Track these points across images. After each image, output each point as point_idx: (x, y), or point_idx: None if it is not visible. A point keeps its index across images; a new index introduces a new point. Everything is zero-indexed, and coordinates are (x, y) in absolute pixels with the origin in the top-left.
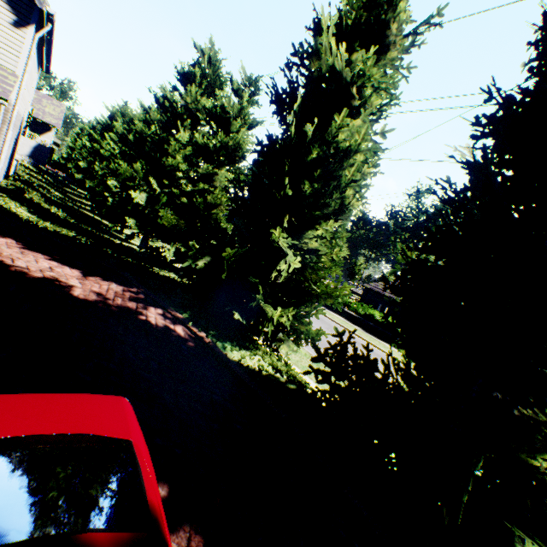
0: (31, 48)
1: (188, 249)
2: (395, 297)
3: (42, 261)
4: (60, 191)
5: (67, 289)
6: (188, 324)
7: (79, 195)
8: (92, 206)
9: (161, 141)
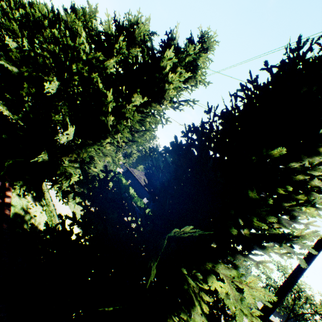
0: None
1: None
2: None
3: None
4: None
5: None
6: None
7: None
8: None
9: (43, 27)
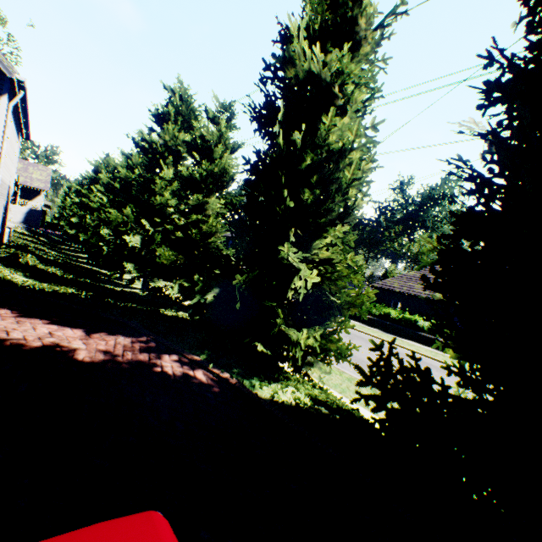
0: (6, 117)
1: (191, 284)
2: (430, 294)
3: (40, 328)
4: (56, 250)
5: (70, 354)
6: (208, 366)
7: (75, 250)
8: (89, 258)
9: (147, 182)
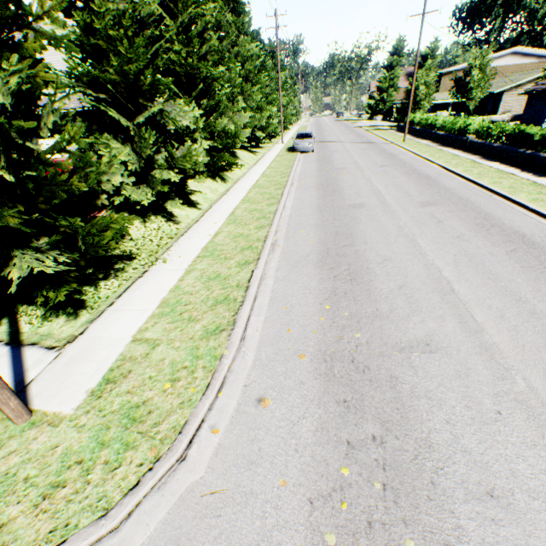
0: None
1: None
2: None
3: None
4: None
5: None
6: None
7: None
8: None
9: None
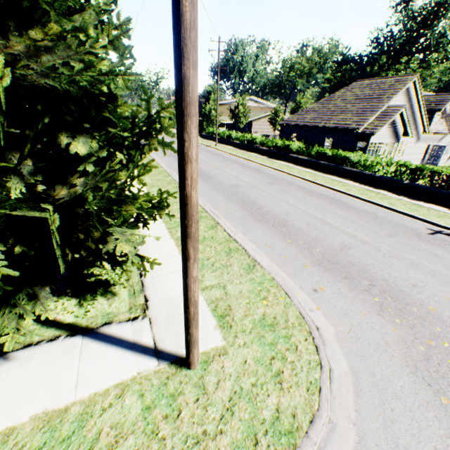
0: None
1: None
2: None
3: None
4: None
5: None
6: None
7: None
8: None
9: None
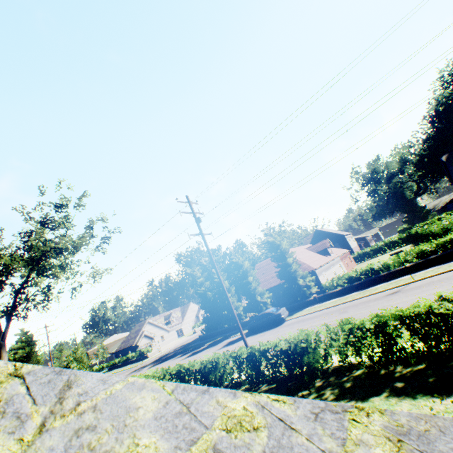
0: None
1: None
2: None
3: None
4: None
5: None
6: None
7: None
8: None
9: None
